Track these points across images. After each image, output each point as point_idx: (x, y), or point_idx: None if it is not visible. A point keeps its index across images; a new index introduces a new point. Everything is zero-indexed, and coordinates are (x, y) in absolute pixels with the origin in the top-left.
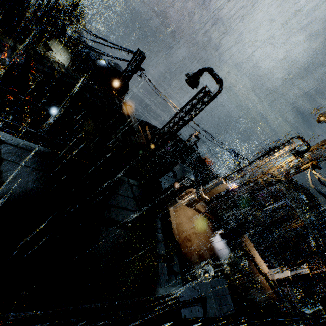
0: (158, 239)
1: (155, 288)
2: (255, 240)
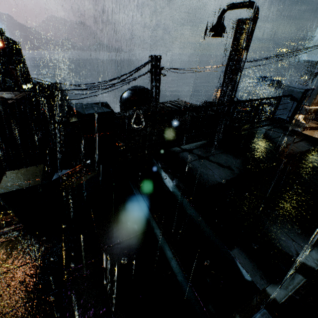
0: None
1: None
2: None
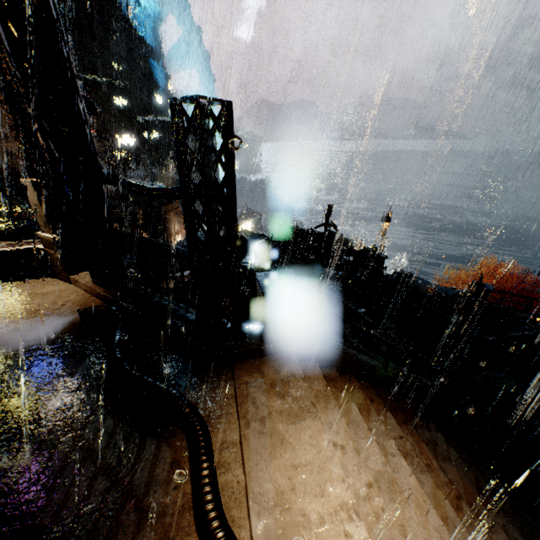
0: None
1: None
2: None
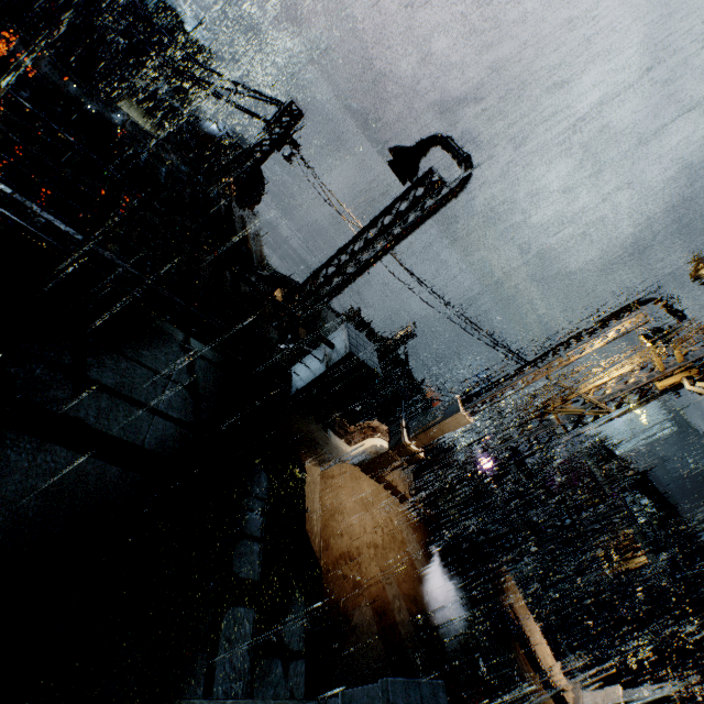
0: (246, 530)
1: (174, 699)
2: (531, 597)
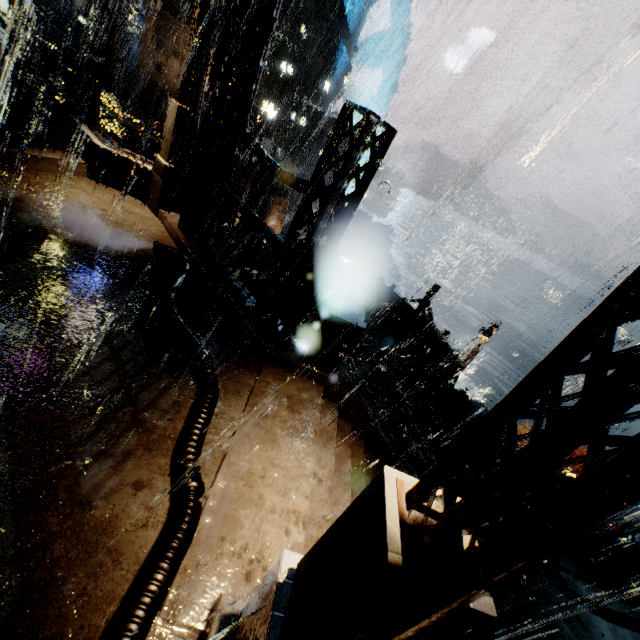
0: None
1: None
2: None
